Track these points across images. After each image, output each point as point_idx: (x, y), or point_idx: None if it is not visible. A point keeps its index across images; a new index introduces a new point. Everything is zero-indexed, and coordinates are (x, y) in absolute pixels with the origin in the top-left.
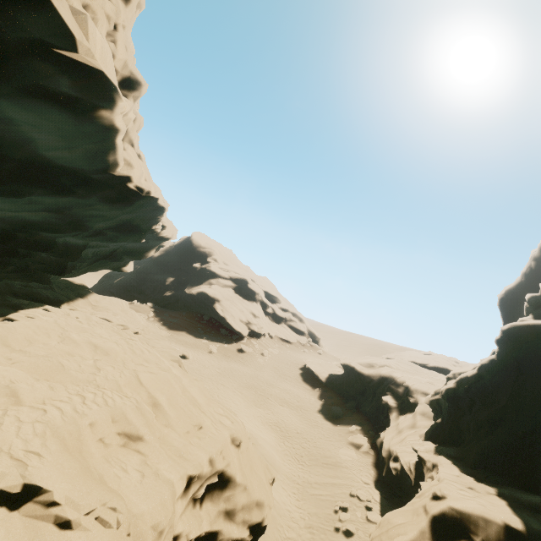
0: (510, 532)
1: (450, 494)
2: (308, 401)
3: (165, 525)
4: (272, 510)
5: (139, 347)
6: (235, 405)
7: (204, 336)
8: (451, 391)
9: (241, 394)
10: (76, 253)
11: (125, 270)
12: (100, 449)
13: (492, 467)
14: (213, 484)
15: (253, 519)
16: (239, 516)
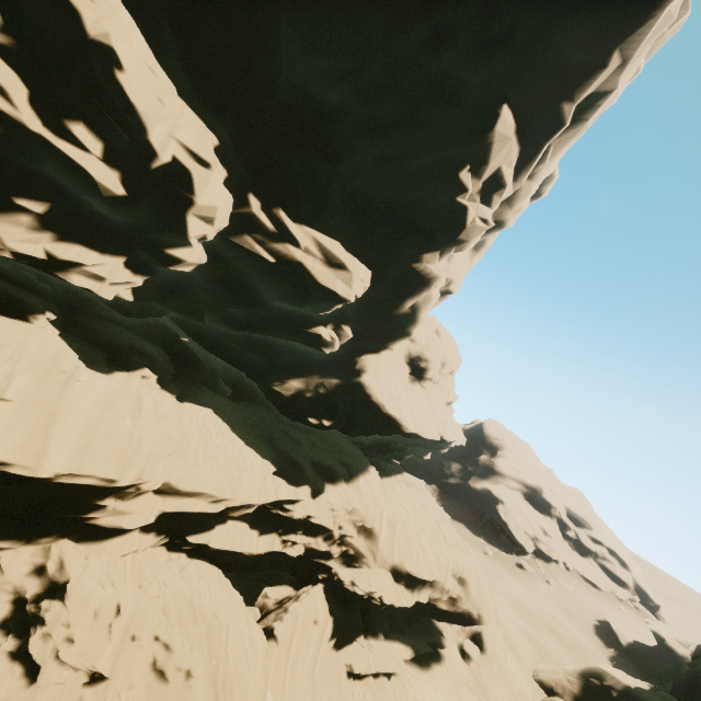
0: (629, 689)
1: (606, 665)
2: (590, 651)
3: (446, 567)
4: (507, 673)
5: (438, 512)
6: (497, 602)
7: (482, 535)
8: (692, 650)
9: (507, 600)
10: (409, 452)
11: (425, 458)
12: (429, 538)
13: (677, 694)
14: (463, 580)
15: (479, 609)
16: (473, 602)
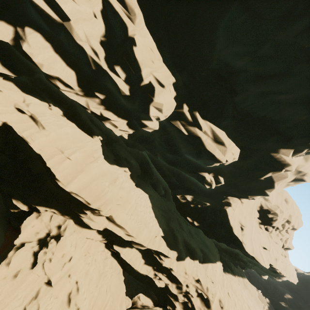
0: None
1: None
2: None
3: None
4: None
5: None
6: None
7: None
8: None
9: None
10: (250, 267)
11: (262, 277)
12: None
13: None
14: None
15: None
16: None
